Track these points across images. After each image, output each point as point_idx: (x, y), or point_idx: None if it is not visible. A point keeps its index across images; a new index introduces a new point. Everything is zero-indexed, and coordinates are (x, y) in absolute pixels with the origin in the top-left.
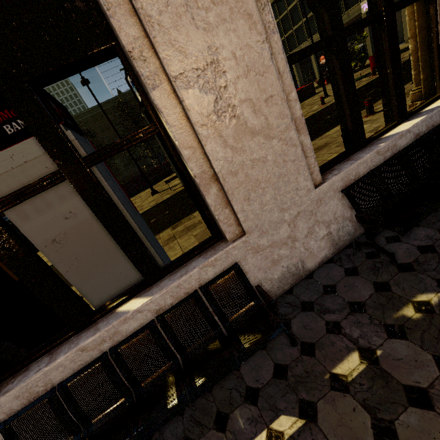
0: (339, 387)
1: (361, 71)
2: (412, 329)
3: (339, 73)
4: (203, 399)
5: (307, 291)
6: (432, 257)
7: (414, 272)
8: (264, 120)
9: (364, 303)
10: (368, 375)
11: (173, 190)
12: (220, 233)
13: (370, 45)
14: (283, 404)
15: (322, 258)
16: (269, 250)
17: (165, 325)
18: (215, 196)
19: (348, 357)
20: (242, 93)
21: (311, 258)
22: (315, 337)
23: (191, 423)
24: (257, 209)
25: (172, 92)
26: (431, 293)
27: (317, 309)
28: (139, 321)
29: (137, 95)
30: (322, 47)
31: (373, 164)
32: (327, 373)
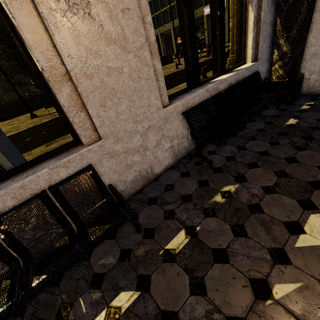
0: (169, 259)
1: (201, 53)
2: (219, 210)
3: (186, 18)
4: (48, 295)
5: (153, 189)
6: (233, 163)
7: (223, 173)
8: (120, 31)
9: (191, 195)
10: (190, 246)
11: (53, 116)
12: (77, 137)
13: (207, 39)
14: (124, 282)
15: (166, 165)
16: (123, 156)
17: (1, 228)
18: (68, 97)
19: (177, 235)
20: None
21: (158, 165)
22: (156, 223)
23: None
24: (113, 117)
25: None
26: (231, 185)
27: (159, 202)
28: None
29: None
30: None
31: (204, 98)
32: (161, 250)
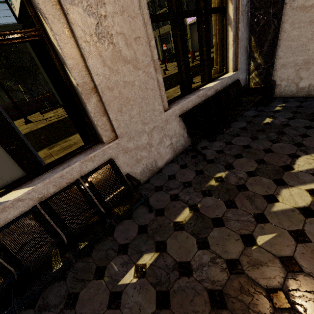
0: (179, 228)
1: None
2: (214, 191)
3: (180, 40)
4: (84, 263)
5: (158, 180)
6: (222, 155)
7: (215, 163)
8: (133, 54)
9: (191, 182)
10: (194, 218)
11: (48, 121)
12: (97, 137)
13: (191, 46)
14: (145, 247)
15: (167, 159)
16: (134, 152)
17: (48, 209)
18: (95, 105)
19: (183, 211)
20: (118, 27)
21: (161, 160)
22: (164, 204)
23: (74, 282)
24: (127, 120)
25: (57, 3)
26: (222, 172)
27: (165, 189)
28: (19, 209)
29: (14, 9)
30: (171, 18)
31: (196, 103)
32: (172, 223)
